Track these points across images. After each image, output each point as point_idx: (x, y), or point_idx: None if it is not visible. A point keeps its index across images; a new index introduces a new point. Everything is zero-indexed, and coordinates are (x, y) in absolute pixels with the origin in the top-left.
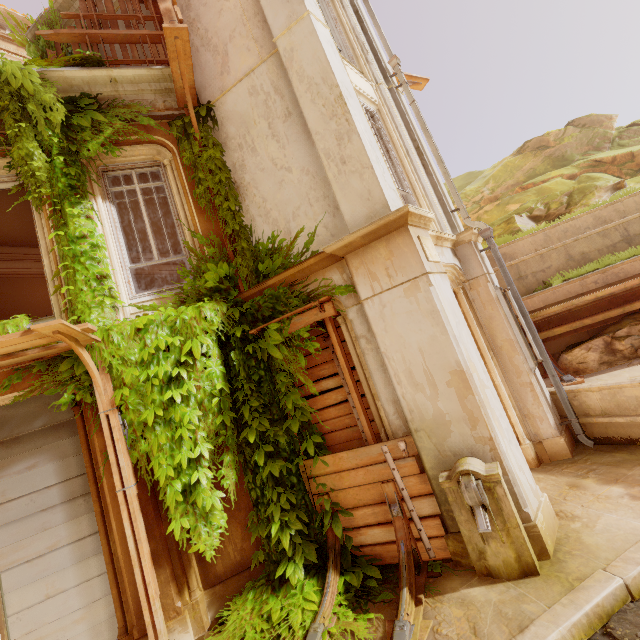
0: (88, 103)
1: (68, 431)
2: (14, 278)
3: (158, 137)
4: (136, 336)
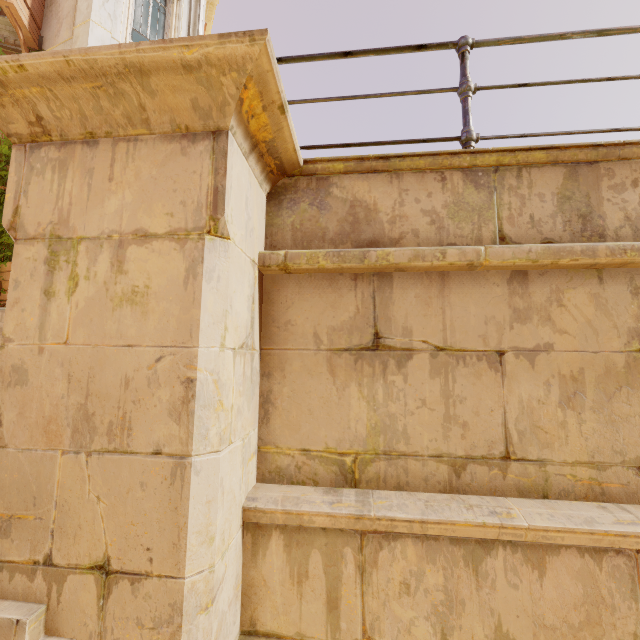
0: None
1: None
2: None
3: None
4: None
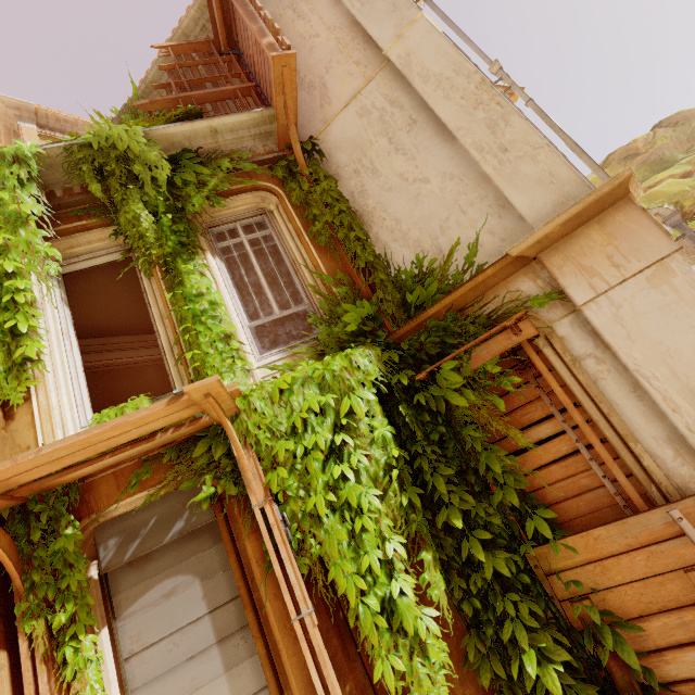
0: (190, 158)
1: (208, 538)
2: (101, 375)
3: (261, 182)
4: (280, 400)
